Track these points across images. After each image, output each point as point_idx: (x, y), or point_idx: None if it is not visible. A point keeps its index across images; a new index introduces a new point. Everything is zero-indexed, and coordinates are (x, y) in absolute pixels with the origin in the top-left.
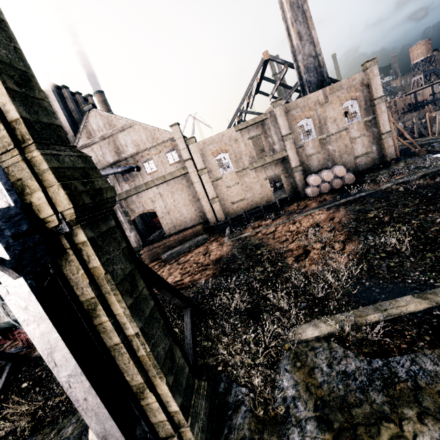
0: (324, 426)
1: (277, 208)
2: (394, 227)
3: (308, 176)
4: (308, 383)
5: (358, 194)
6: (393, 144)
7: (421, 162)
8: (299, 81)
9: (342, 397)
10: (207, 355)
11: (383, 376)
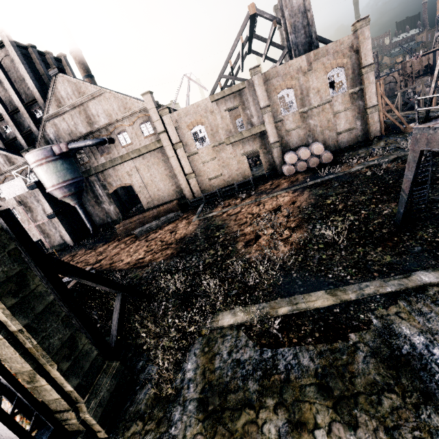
0: (201, 407)
1: (252, 186)
2: (343, 216)
3: (285, 153)
4: (206, 368)
5: (327, 177)
6: (379, 120)
7: (401, 142)
8: (286, 42)
9: (226, 383)
10: (134, 335)
11: (266, 367)
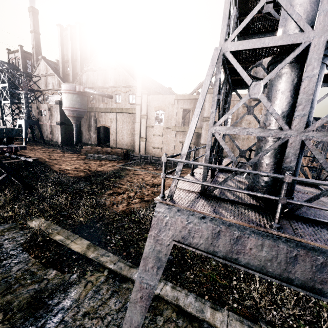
0: None
1: (175, 166)
2: None
3: None
4: None
5: None
6: None
7: None
8: None
9: None
10: None
11: (1, 257)
